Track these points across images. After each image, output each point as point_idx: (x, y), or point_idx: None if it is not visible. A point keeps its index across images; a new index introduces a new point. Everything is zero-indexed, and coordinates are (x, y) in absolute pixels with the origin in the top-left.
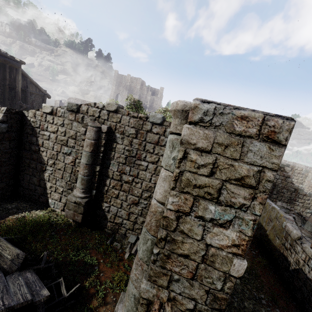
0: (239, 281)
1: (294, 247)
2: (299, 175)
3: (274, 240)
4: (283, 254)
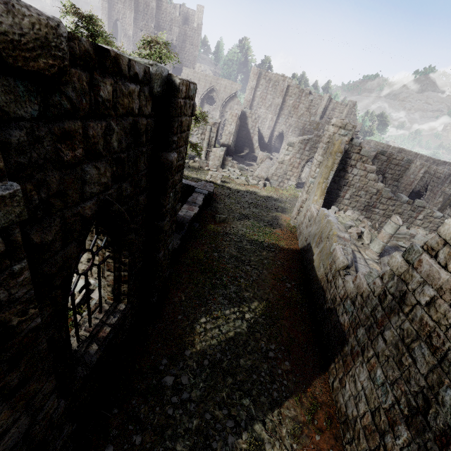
0: (246, 329)
1: (336, 280)
2: (396, 168)
3: (318, 268)
4: (323, 287)
